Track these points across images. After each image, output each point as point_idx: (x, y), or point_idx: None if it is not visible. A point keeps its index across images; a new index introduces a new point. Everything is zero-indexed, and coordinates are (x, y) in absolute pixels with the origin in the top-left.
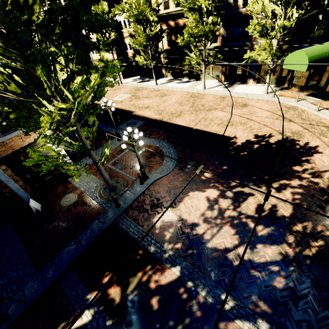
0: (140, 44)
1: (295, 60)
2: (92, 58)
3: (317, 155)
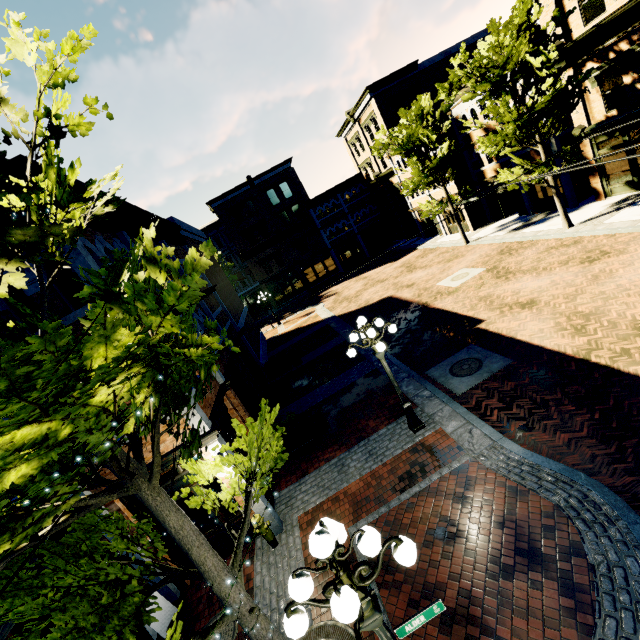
0: (505, 141)
1: None
2: (412, 206)
3: None
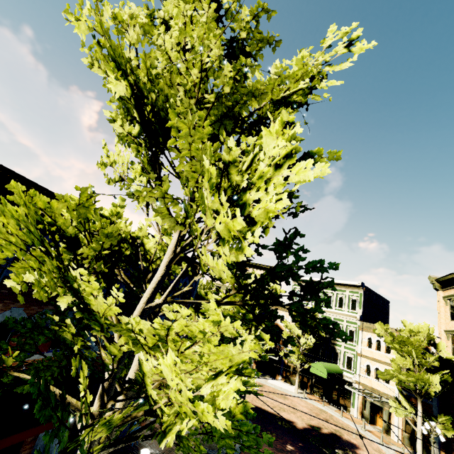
0: None
1: (318, 368)
2: None
3: (360, 450)
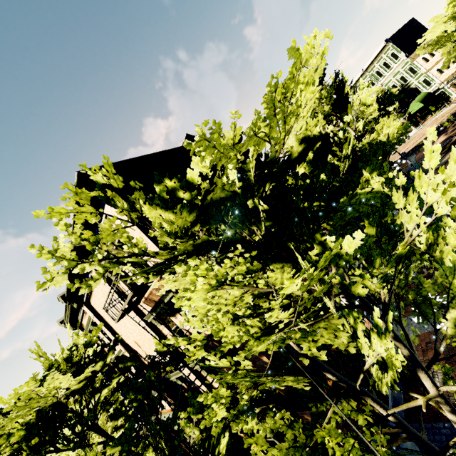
0: None
1: (413, 107)
2: None
3: None
